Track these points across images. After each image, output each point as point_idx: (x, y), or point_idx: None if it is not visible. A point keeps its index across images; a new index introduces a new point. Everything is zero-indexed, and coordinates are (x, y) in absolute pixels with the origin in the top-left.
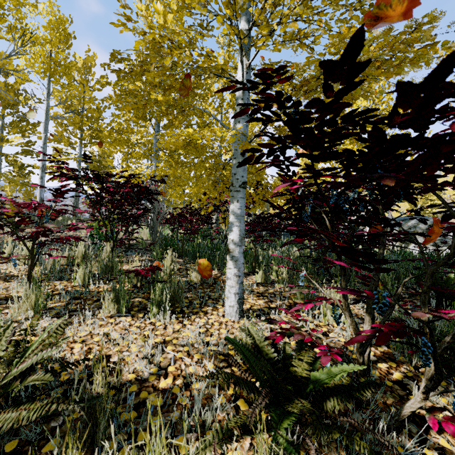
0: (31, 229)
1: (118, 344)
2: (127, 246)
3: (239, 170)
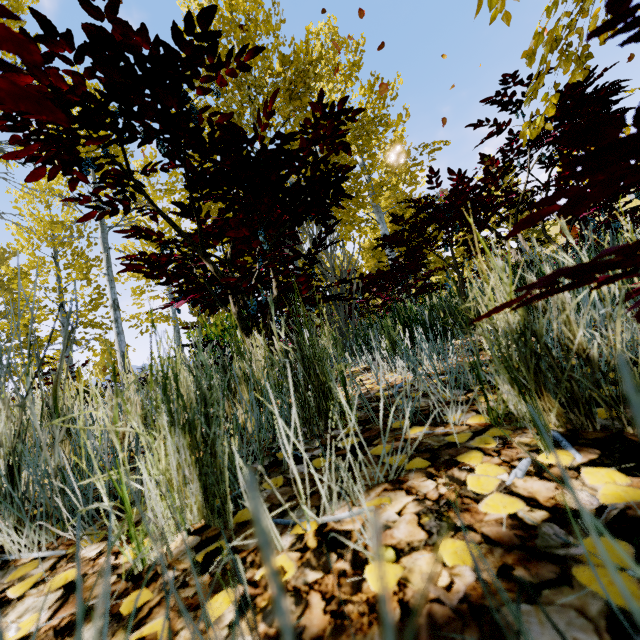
0: None
1: None
2: None
3: None
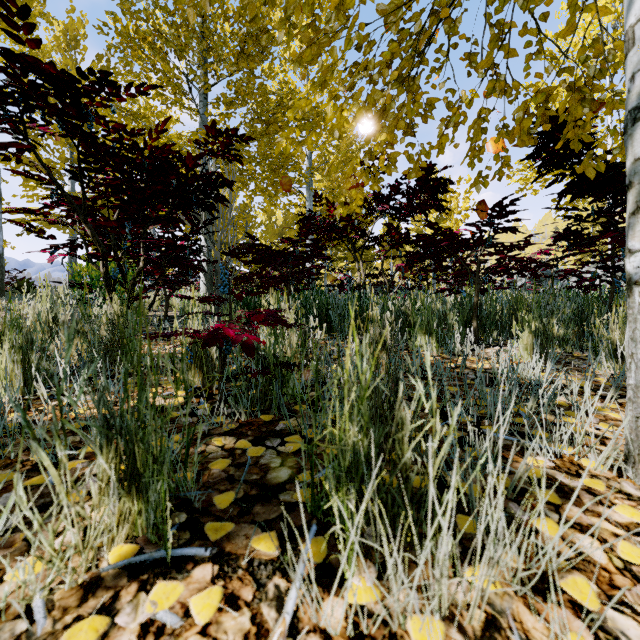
0: None
1: None
2: (163, 318)
3: None
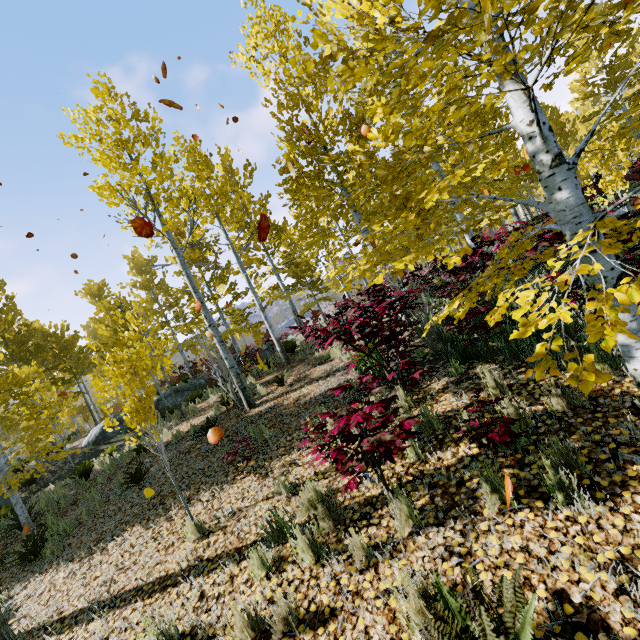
0: (291, 378)
1: (556, 567)
2: None
3: (601, 263)
